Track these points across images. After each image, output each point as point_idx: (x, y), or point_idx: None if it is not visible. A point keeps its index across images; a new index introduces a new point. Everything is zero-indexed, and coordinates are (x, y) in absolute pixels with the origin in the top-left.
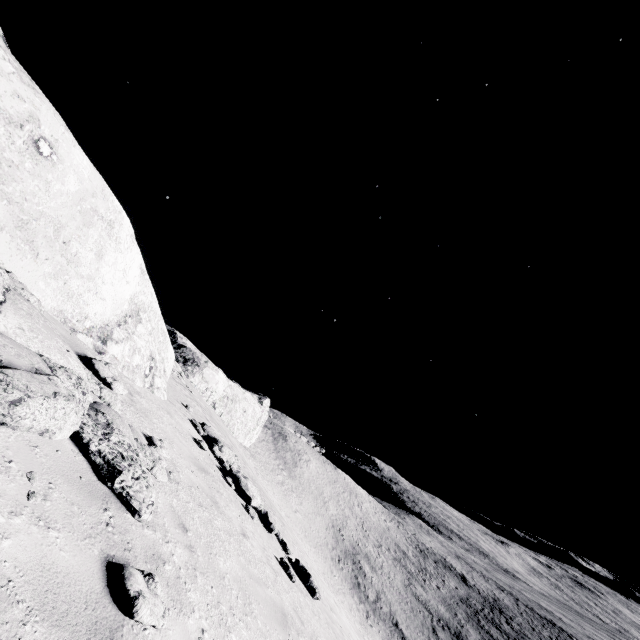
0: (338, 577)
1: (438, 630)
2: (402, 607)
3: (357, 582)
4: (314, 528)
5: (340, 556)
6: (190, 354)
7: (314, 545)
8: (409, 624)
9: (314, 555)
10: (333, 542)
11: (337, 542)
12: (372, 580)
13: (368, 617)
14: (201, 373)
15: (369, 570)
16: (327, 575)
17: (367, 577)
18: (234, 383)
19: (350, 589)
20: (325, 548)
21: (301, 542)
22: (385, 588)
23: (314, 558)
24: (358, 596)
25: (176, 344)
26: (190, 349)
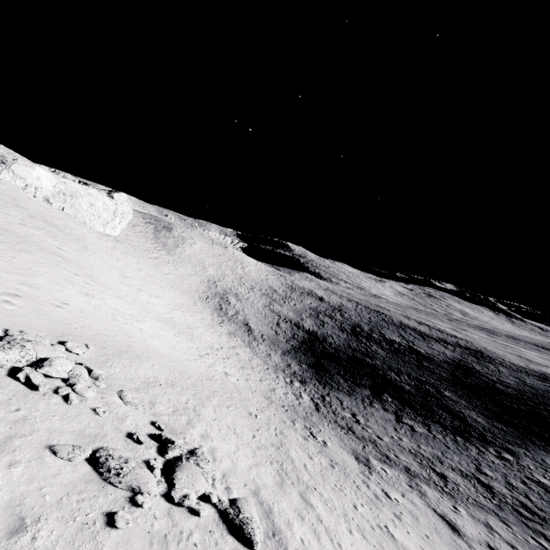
0: (201, 306)
1: (281, 323)
2: (256, 316)
3: (220, 308)
4: (187, 283)
5: (209, 296)
6: None
7: (181, 291)
8: (258, 323)
9: (177, 296)
10: (205, 289)
11: (209, 289)
12: (235, 306)
13: (222, 323)
14: (10, 170)
15: (235, 301)
16: (187, 305)
17: (231, 305)
18: (72, 181)
19: (212, 311)
20: (195, 293)
21: (159, 288)
22: (245, 309)
23: (174, 297)
24: (218, 314)
25: None
26: None
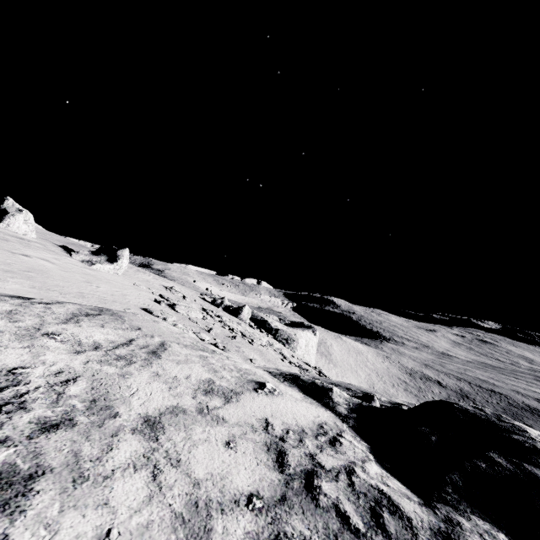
0: None
1: None
2: None
3: None
4: None
5: None
6: (285, 334)
7: None
8: None
9: None
10: None
11: None
12: None
13: None
14: (298, 345)
15: None
16: None
17: None
18: (300, 331)
19: None
20: None
21: None
22: None
23: None
24: None
25: (273, 330)
26: (282, 330)
